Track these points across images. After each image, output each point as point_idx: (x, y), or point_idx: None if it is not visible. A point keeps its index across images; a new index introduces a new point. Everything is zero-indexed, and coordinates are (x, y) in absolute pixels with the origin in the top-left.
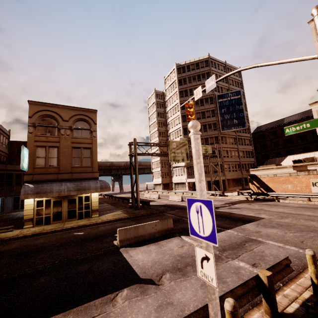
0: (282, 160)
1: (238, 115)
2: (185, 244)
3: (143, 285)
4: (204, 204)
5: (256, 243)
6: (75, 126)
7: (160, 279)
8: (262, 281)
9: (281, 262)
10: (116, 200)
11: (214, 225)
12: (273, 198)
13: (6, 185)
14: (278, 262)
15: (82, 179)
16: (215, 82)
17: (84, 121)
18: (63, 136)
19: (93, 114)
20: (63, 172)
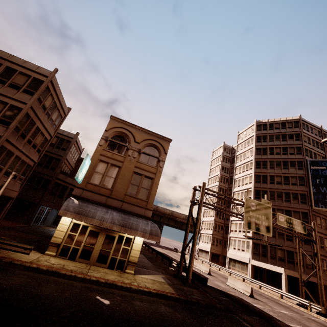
0: None
1: None
2: None
3: None
4: None
5: None
6: (144, 150)
7: None
8: None
9: None
10: (152, 253)
11: None
12: None
13: (58, 196)
14: None
15: (131, 212)
16: None
17: (155, 147)
18: (129, 158)
19: (166, 143)
20: (114, 197)
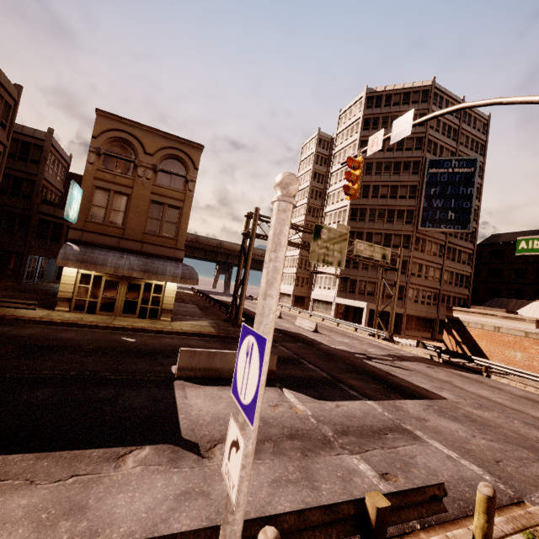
0: (523, 306)
1: (460, 204)
2: (282, 404)
3: (178, 450)
4: (258, 343)
5: (409, 438)
6: (162, 166)
7: (211, 448)
8: (367, 513)
9: (425, 488)
10: (210, 303)
11: (258, 388)
12: (479, 368)
13: (51, 239)
14: (419, 488)
15: (156, 255)
16: (411, 125)
17: (178, 161)
18: (141, 180)
19: (196, 152)
20: (129, 237)
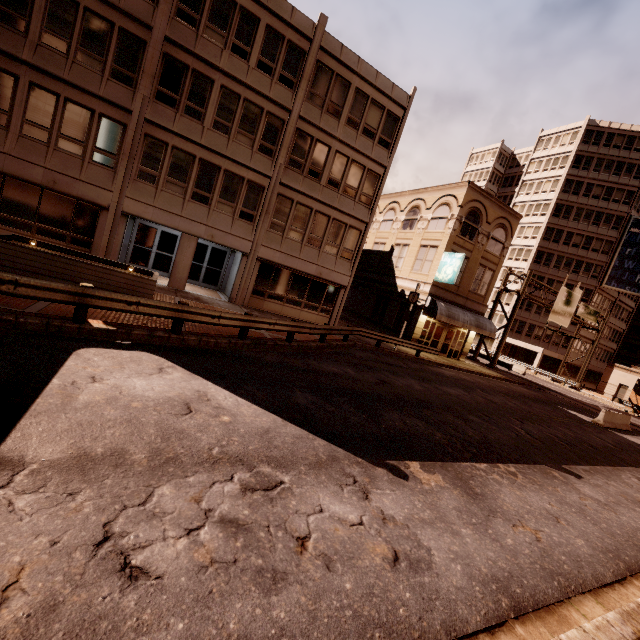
0: None
1: None
2: None
3: None
4: None
5: None
6: (493, 234)
7: None
8: None
9: None
10: None
11: None
12: None
13: None
14: None
15: (471, 310)
16: None
17: (503, 229)
18: (478, 245)
19: (516, 222)
20: (460, 294)
